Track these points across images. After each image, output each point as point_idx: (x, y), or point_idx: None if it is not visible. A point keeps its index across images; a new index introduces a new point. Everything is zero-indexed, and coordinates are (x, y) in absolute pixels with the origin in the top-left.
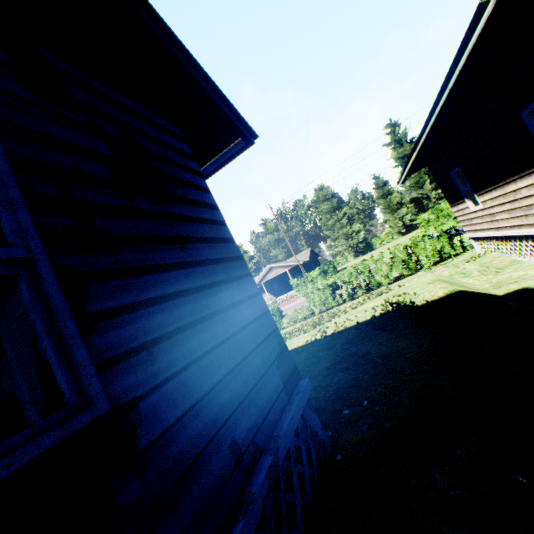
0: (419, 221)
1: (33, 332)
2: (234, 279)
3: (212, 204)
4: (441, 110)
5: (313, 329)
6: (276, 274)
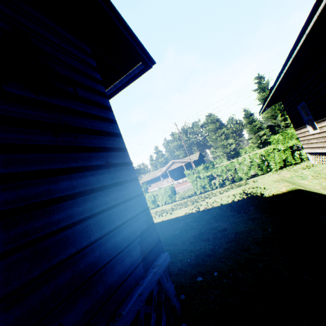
0: (271, 140)
1: None
2: (112, 166)
3: (105, 105)
4: (298, 54)
5: (192, 204)
6: (176, 166)
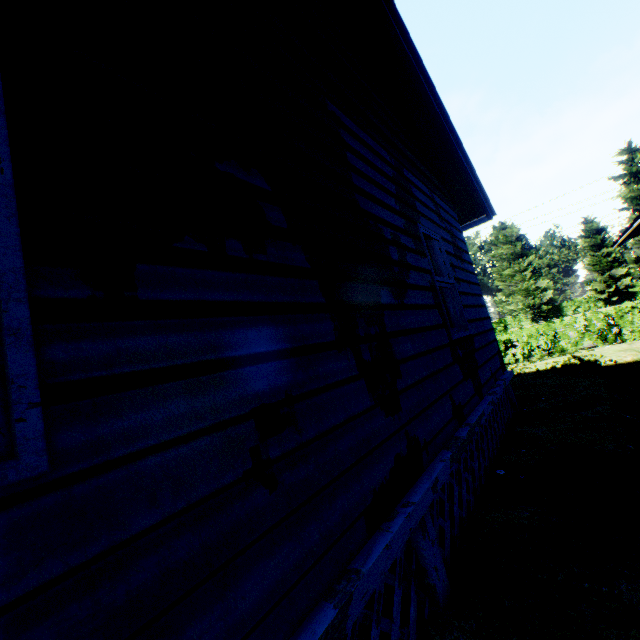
0: (638, 289)
1: None
2: (482, 306)
3: (470, 262)
4: None
5: None
6: None
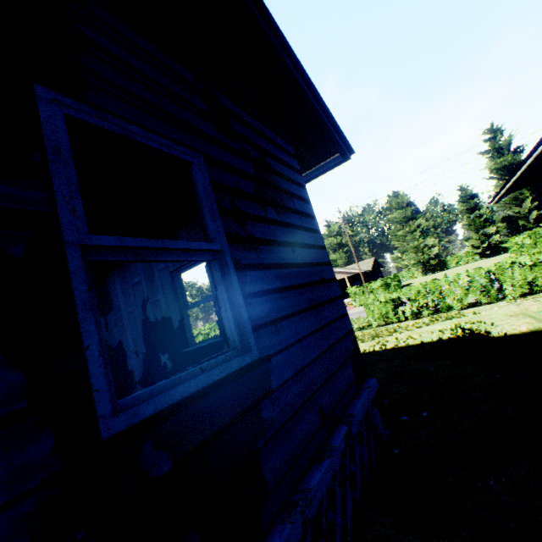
0: (509, 244)
1: (144, 297)
2: (324, 282)
3: (311, 214)
4: None
5: (371, 340)
6: None
